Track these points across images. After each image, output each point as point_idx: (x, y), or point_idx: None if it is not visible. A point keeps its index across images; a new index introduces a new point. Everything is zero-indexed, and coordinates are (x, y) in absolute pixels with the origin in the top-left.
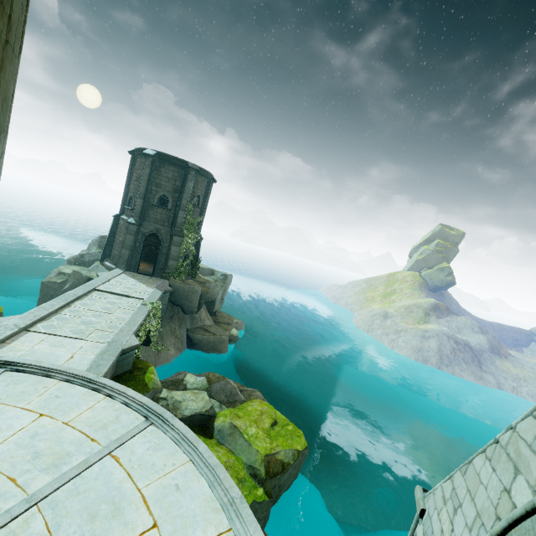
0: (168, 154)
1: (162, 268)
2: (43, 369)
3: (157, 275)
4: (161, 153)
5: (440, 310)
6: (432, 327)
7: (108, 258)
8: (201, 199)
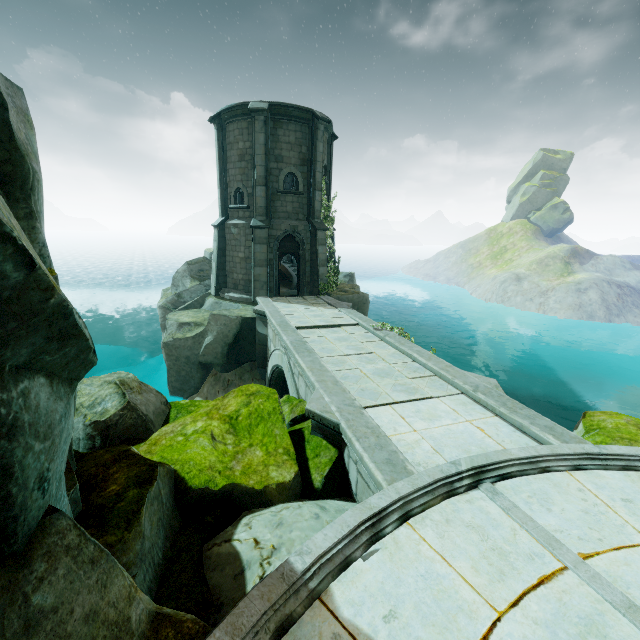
0: (286, 103)
1: (308, 282)
2: (527, 462)
3: (305, 294)
4: (274, 104)
5: (579, 255)
6: (584, 277)
7: (224, 288)
8: (326, 170)
